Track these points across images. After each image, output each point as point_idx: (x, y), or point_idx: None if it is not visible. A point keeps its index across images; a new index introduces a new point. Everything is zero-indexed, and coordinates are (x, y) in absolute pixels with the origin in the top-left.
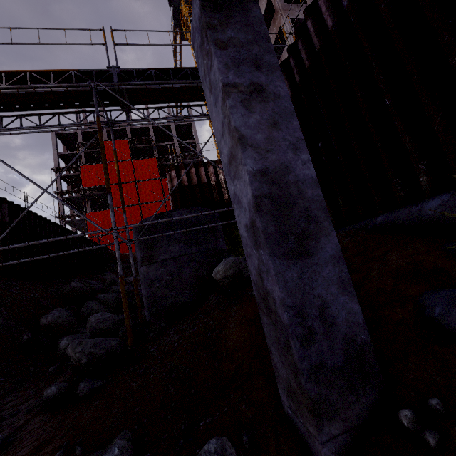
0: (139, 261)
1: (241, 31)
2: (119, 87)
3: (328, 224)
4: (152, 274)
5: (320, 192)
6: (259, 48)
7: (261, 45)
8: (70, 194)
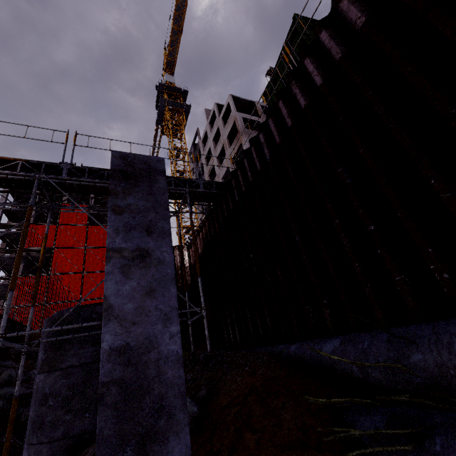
0: (38, 365)
1: (143, 199)
2: (65, 182)
3: (183, 415)
4: (48, 386)
5: (183, 372)
6: (156, 214)
7: (158, 212)
8: (2, 253)
